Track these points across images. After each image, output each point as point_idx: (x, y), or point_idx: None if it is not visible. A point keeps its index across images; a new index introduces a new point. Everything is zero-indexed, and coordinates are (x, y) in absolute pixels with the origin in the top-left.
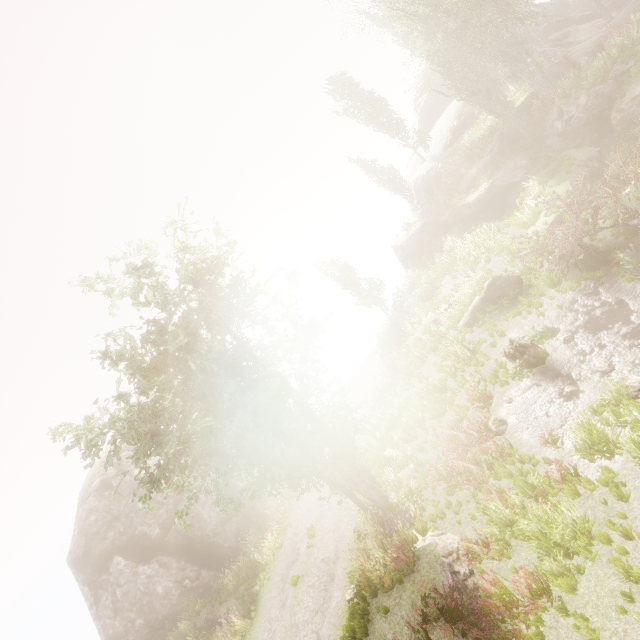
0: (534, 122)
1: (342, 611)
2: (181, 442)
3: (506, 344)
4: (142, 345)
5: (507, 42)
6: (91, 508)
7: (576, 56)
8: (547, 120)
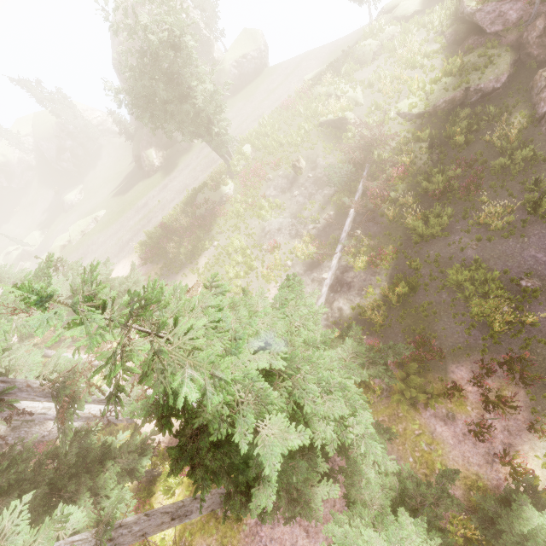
0: None
1: (205, 179)
2: (151, 115)
3: (308, 154)
4: (134, 75)
5: None
6: (120, 42)
7: None
8: None
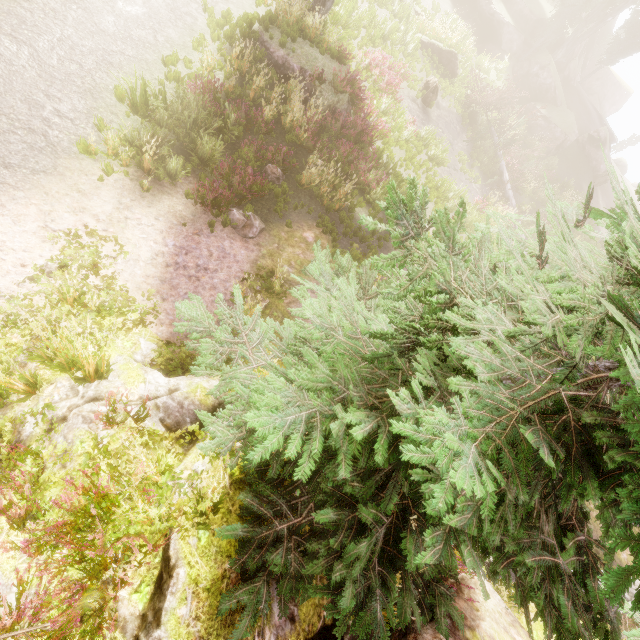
0: (544, 48)
1: (239, 5)
2: None
3: (423, 80)
4: None
5: (622, 2)
6: None
7: (573, 66)
8: (542, 59)
